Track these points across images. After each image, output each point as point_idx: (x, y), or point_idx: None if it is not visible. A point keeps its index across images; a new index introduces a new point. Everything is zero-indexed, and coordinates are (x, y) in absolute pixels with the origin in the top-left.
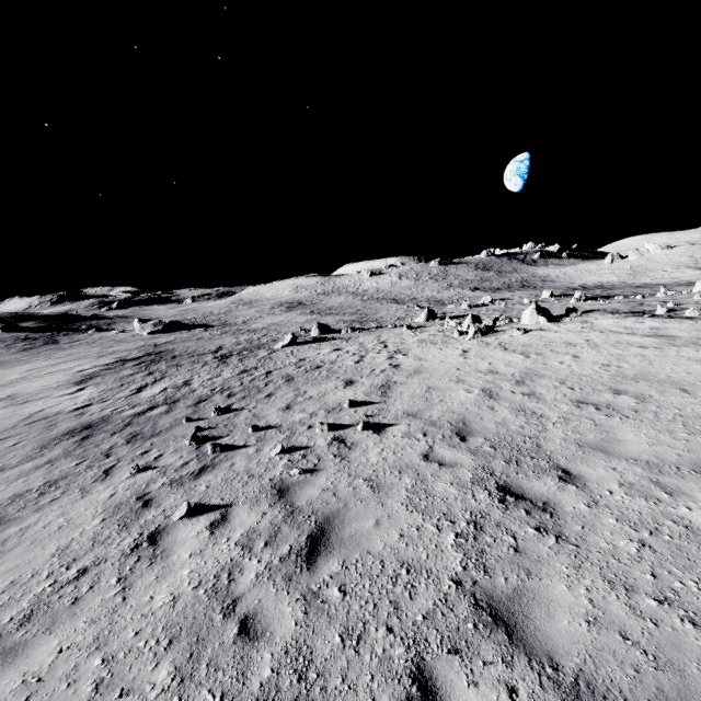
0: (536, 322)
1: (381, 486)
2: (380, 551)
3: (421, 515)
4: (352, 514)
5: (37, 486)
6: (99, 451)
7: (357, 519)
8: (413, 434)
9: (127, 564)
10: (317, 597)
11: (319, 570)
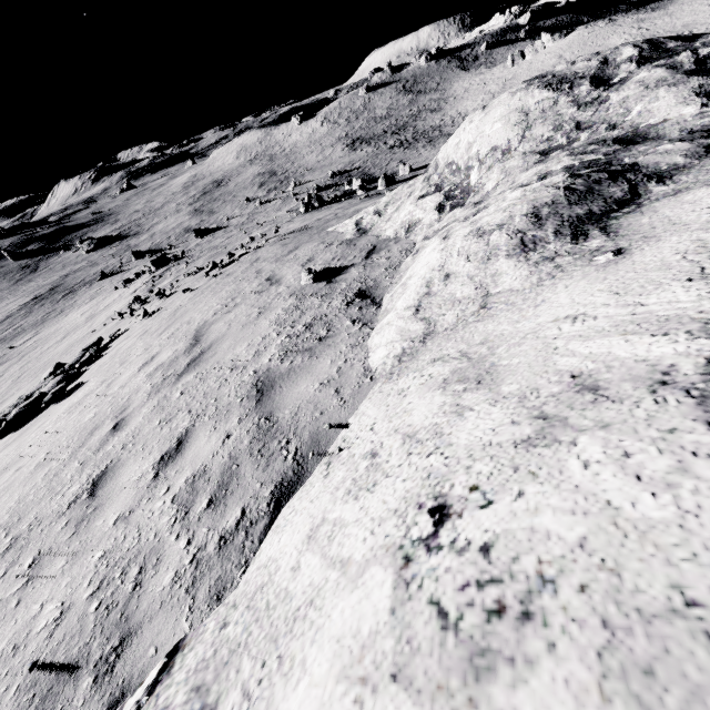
0: (154, 271)
1: None
2: None
3: None
4: None
5: None
6: None
7: None
8: None
9: None
10: None
11: None
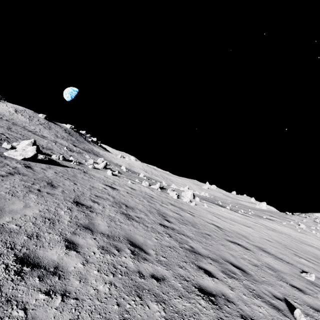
0: (192, 198)
1: None
2: None
3: None
4: None
5: None
6: None
7: None
8: None
9: None
10: None
11: None
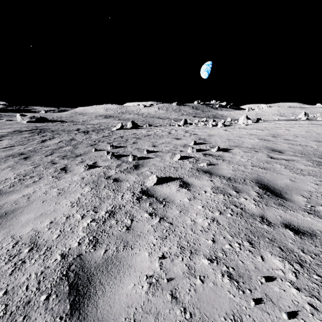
0: (245, 123)
1: (267, 168)
2: (316, 190)
3: (312, 176)
4: (269, 178)
5: (13, 176)
6: (45, 162)
7: (277, 180)
8: (249, 151)
9: (145, 206)
10: (316, 212)
11: (293, 200)
